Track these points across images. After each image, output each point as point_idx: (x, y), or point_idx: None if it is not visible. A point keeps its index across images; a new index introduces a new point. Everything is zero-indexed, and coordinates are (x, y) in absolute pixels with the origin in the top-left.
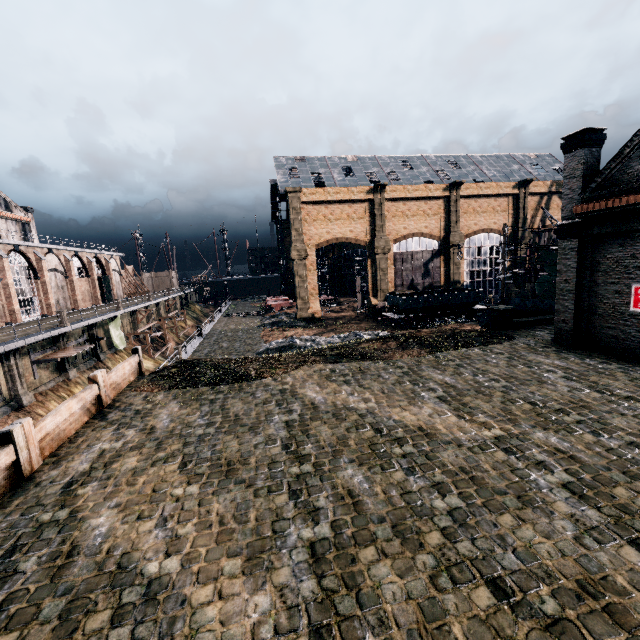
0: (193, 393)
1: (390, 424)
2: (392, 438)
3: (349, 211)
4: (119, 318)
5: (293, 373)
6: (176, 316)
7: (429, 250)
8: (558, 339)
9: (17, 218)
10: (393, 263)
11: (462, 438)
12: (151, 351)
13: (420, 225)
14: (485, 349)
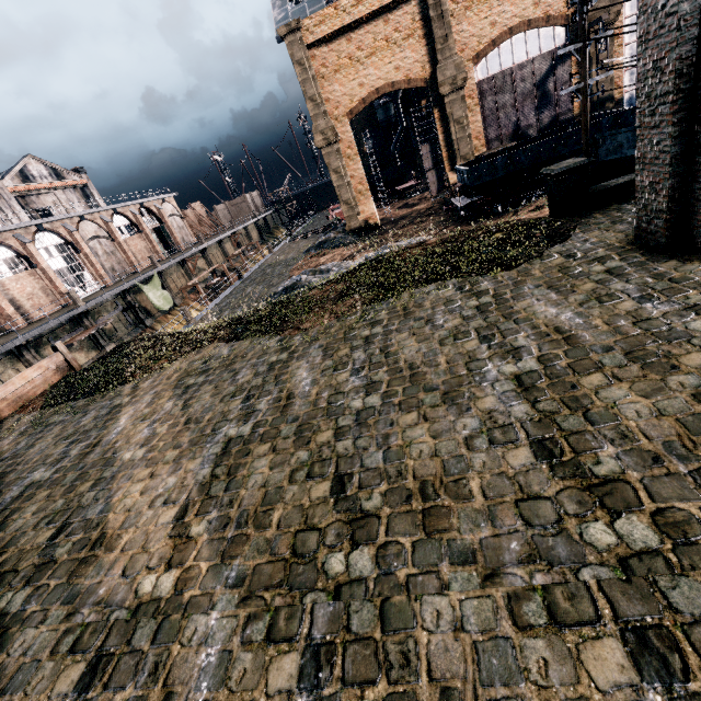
0: (53, 411)
1: (89, 515)
2: (43, 559)
3: (387, 31)
4: (156, 277)
5: (166, 368)
6: (241, 253)
7: (546, 52)
8: (642, 233)
9: (72, 184)
10: (478, 102)
11: (100, 590)
12: (208, 302)
13: (523, 5)
14: (466, 283)
